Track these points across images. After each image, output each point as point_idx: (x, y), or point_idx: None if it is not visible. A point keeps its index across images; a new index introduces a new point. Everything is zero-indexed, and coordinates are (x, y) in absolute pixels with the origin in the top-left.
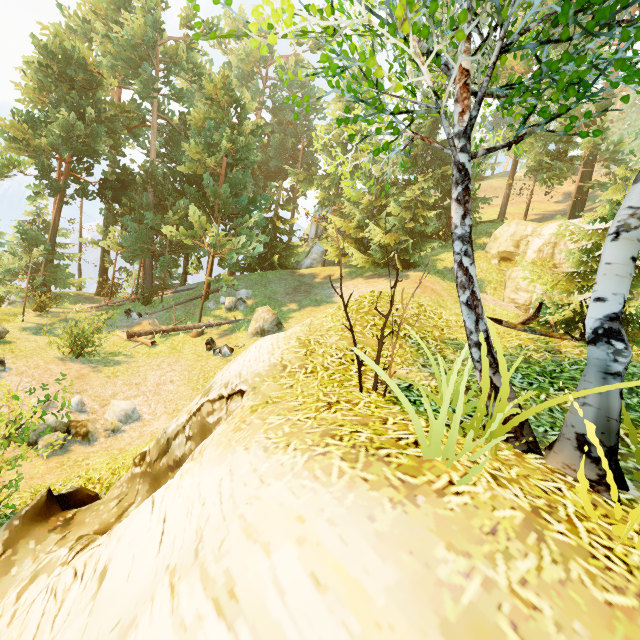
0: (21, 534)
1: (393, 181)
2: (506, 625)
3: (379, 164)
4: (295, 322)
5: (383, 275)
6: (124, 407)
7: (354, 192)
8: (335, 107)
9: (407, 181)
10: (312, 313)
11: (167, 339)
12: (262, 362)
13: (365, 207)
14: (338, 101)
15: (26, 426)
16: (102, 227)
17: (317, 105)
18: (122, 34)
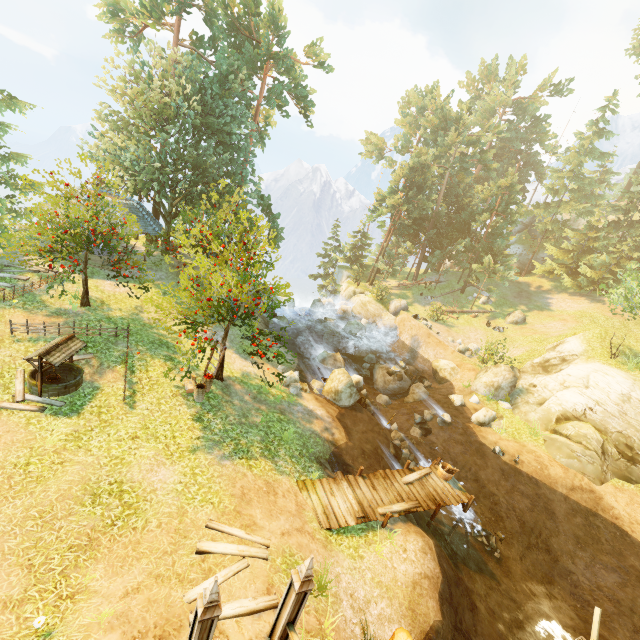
0: (519, 371)
1: (604, 223)
2: (637, 379)
3: (597, 215)
4: (531, 319)
5: (583, 295)
6: (476, 346)
7: (572, 233)
8: (568, 163)
9: (616, 223)
10: (539, 315)
11: (459, 316)
12: (580, 348)
13: (577, 242)
14: (571, 154)
15: (496, 349)
16: (395, 238)
17: (543, 137)
18: (448, 141)
